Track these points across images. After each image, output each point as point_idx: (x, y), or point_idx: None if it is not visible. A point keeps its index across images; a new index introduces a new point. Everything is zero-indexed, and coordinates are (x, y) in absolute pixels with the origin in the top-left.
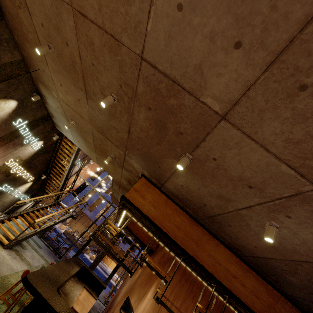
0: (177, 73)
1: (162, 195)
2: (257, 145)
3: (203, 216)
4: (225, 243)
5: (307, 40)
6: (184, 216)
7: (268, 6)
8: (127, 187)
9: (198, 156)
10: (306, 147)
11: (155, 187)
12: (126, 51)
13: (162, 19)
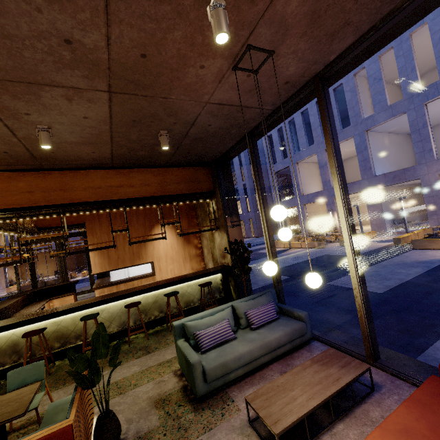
0: None
1: None
2: None
3: (35, 162)
4: (92, 167)
5: None
6: (26, 177)
7: None
8: None
9: None
10: None
11: None
12: None
13: None
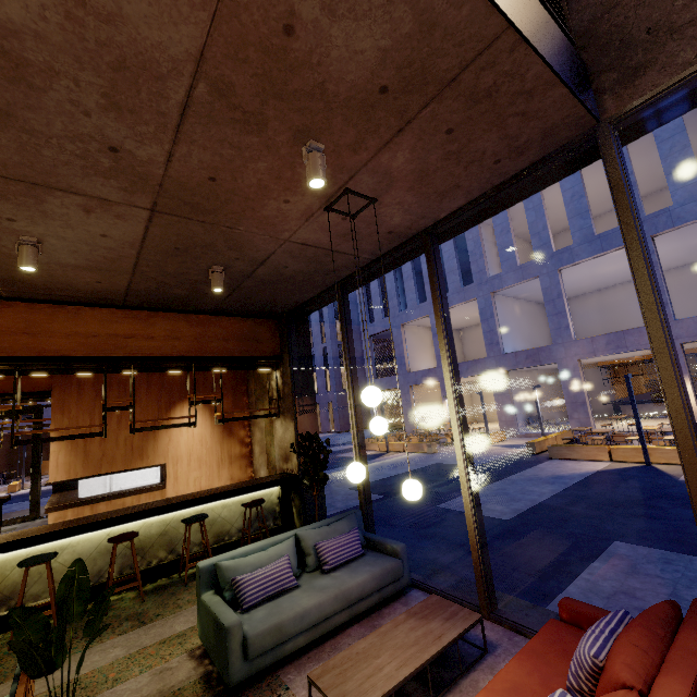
0: None
1: None
2: None
3: None
4: (87, 302)
5: None
6: None
7: None
8: None
9: None
10: None
11: None
12: None
13: None
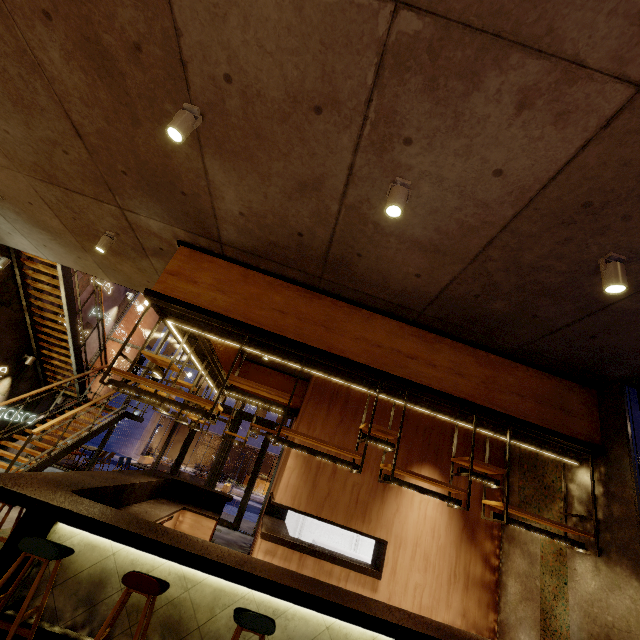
0: None
1: (234, 267)
2: None
3: (317, 269)
4: (382, 309)
5: None
6: (289, 291)
7: None
8: None
9: (205, 96)
10: None
11: (213, 256)
12: None
13: None
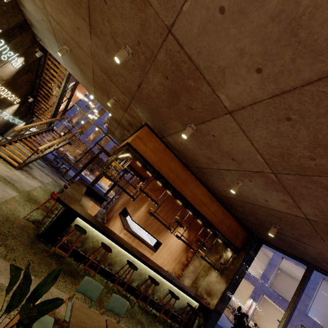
0: (202, 63)
1: (162, 145)
2: (247, 139)
3: (193, 166)
4: (204, 184)
5: (303, 94)
6: (177, 163)
7: (290, 57)
8: (127, 127)
9: (201, 129)
10: (276, 151)
11: (156, 136)
12: (153, 14)
13: (201, 9)
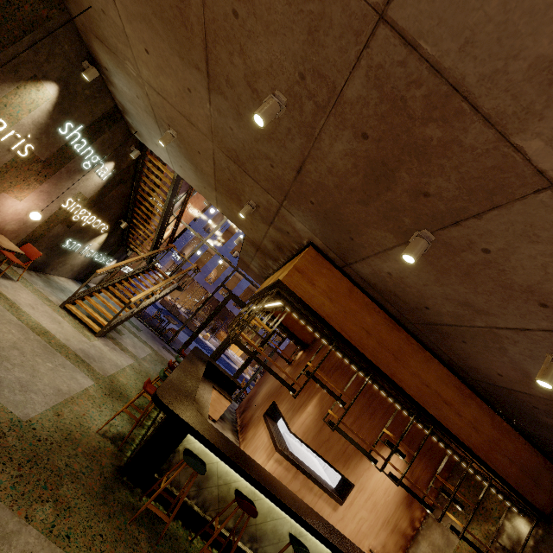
0: (474, 70)
1: (344, 280)
2: None
3: (416, 321)
4: (442, 359)
5: None
6: (378, 316)
7: None
8: (273, 253)
9: (450, 240)
10: None
11: (332, 265)
12: None
13: None
